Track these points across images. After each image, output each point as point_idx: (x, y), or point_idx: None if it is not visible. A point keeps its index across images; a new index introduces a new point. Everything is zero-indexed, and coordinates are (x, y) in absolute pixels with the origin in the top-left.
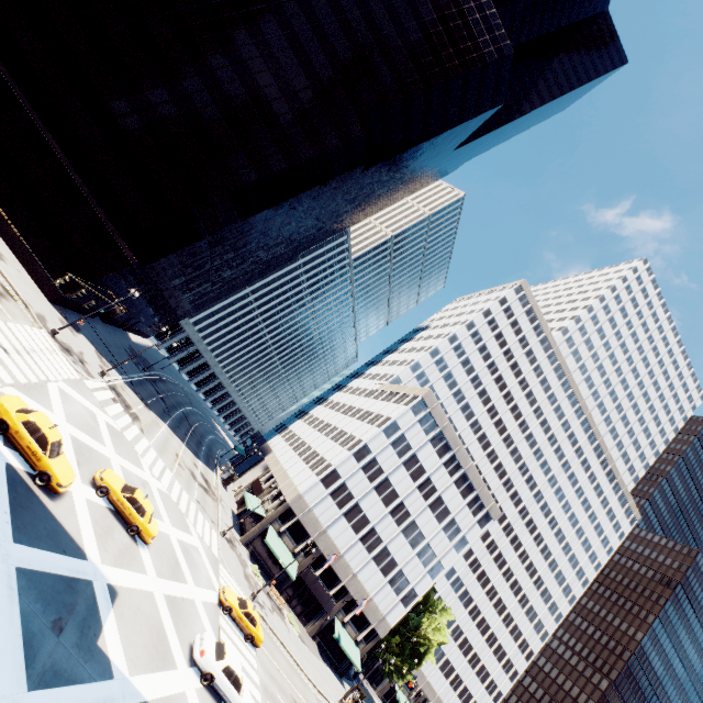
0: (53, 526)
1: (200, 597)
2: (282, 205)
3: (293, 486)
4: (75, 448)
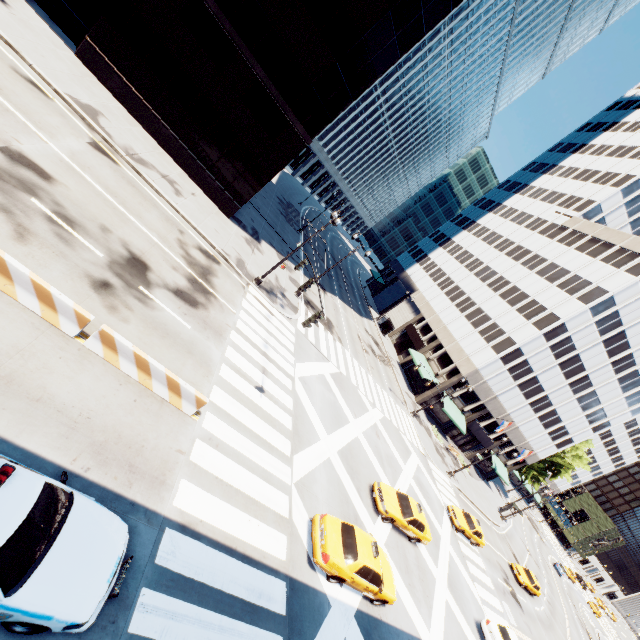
0: None
1: (447, 538)
2: None
3: (464, 354)
4: (347, 471)
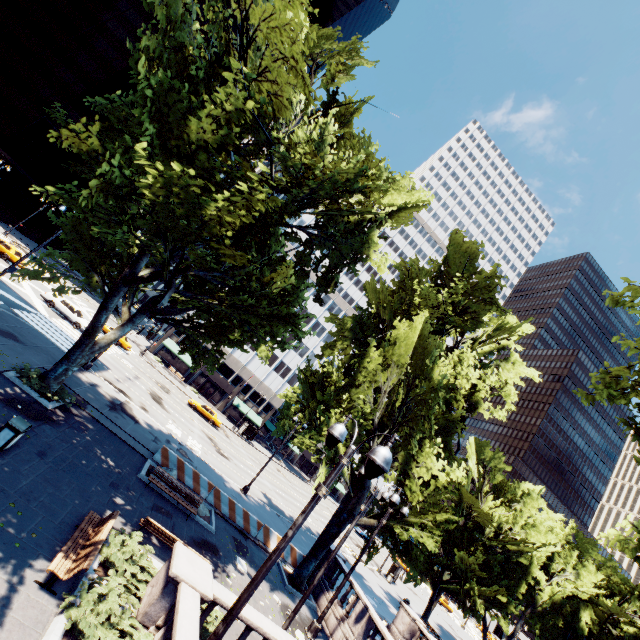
0: None
1: None
2: None
3: None
4: None
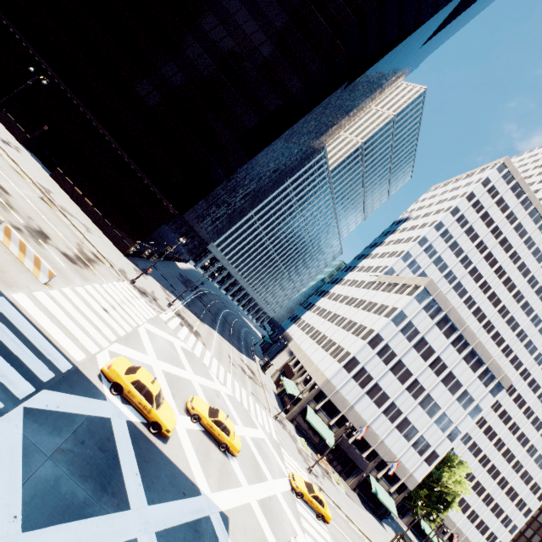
0: (170, 470)
1: (278, 489)
2: (279, 139)
3: (320, 371)
4: (168, 382)
